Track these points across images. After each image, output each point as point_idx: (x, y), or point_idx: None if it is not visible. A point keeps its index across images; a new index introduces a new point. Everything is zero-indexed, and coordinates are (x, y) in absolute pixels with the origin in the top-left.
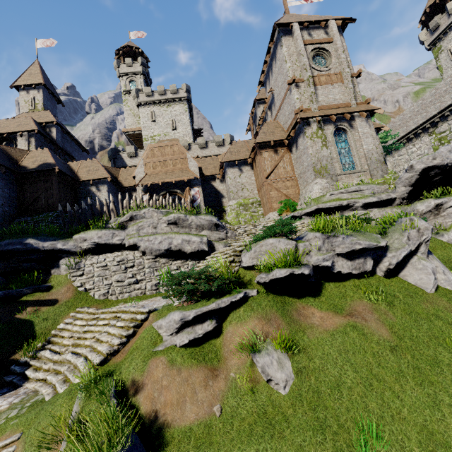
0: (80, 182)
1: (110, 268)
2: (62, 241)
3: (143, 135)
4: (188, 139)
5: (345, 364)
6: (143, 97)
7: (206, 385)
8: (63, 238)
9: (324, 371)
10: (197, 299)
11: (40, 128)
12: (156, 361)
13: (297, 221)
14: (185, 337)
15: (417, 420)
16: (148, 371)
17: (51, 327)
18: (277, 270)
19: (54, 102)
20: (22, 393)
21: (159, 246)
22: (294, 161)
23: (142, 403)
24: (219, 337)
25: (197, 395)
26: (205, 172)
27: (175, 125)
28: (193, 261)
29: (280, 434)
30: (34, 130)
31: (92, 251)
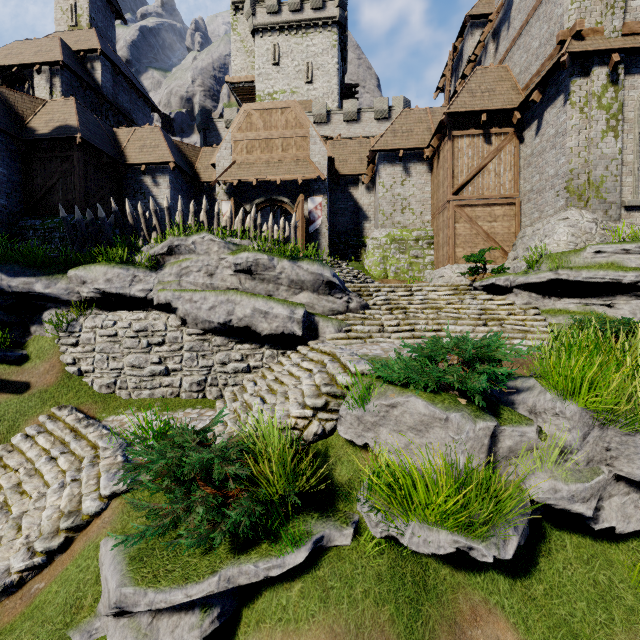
0: (128, 166)
1: (122, 341)
2: (46, 278)
3: (257, 91)
4: (330, 103)
5: None
6: (262, 14)
7: None
8: (50, 273)
9: None
10: None
11: (73, 60)
12: None
13: (500, 296)
14: None
15: None
16: None
17: (4, 435)
18: (416, 527)
19: (110, 16)
20: None
21: (210, 315)
22: (522, 161)
23: None
24: None
25: None
26: (341, 168)
27: (311, 74)
28: (273, 349)
29: None
30: (57, 62)
31: (99, 304)
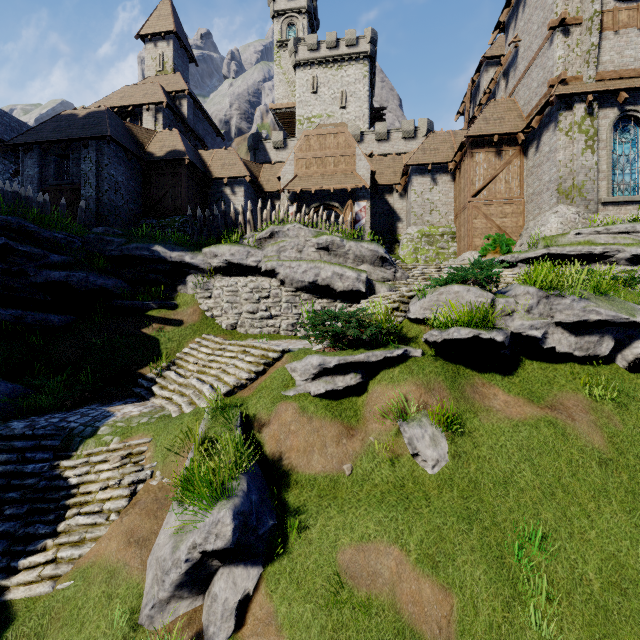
0: (213, 180)
1: (241, 295)
2: (190, 253)
3: (297, 116)
4: (361, 124)
5: (523, 462)
6: (303, 51)
7: (339, 442)
8: (192, 250)
9: (491, 463)
10: (342, 347)
11: (169, 99)
12: (286, 404)
13: (508, 269)
14: (322, 386)
15: (605, 547)
16: (276, 412)
17: (176, 349)
18: (455, 329)
19: (186, 61)
20: (150, 406)
21: (303, 277)
22: (526, 172)
23: (267, 441)
24: (362, 395)
25: (327, 449)
26: (378, 180)
27: (345, 100)
28: (343, 303)
29: (416, 510)
30: (162, 102)
31: (223, 271)
